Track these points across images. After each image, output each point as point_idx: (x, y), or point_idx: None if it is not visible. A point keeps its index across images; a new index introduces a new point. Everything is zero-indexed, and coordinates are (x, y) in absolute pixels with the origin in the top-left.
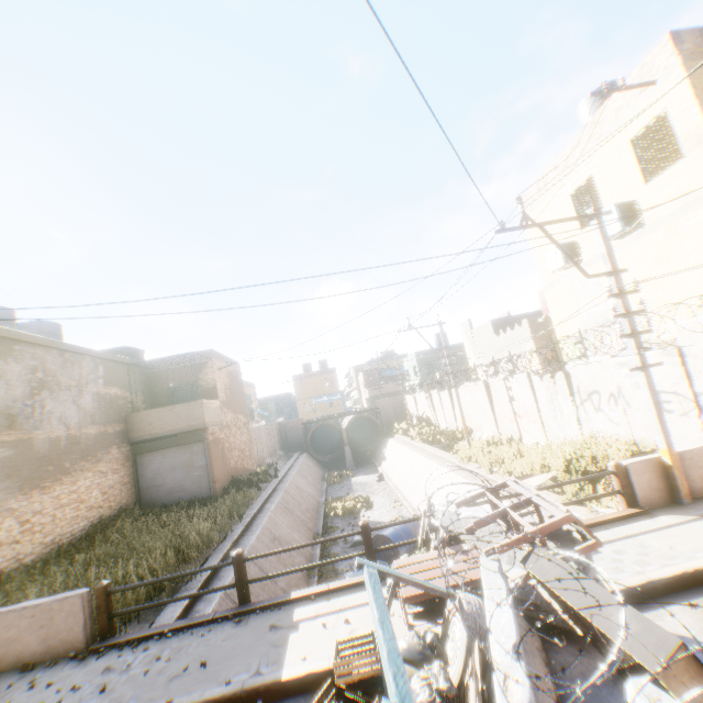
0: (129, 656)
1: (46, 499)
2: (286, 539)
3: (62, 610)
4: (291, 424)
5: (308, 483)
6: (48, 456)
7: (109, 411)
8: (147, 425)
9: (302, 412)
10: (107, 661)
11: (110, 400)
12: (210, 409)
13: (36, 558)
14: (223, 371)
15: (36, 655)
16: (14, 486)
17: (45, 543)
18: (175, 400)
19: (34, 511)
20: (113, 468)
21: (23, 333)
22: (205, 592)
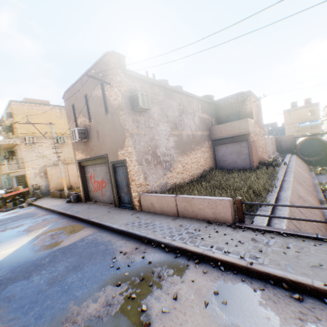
0: (262, 237)
1: (188, 159)
2: (304, 199)
3: (220, 204)
4: (283, 138)
5: (302, 171)
6: (187, 142)
7: (203, 125)
8: (218, 132)
9: (287, 132)
10: (249, 235)
11: (203, 120)
12: (250, 124)
13: (187, 180)
14: (254, 104)
15: (210, 218)
16: (179, 152)
17: (189, 175)
18: (228, 120)
19: (185, 163)
20: (206, 150)
21: (174, 87)
22: (306, 220)
